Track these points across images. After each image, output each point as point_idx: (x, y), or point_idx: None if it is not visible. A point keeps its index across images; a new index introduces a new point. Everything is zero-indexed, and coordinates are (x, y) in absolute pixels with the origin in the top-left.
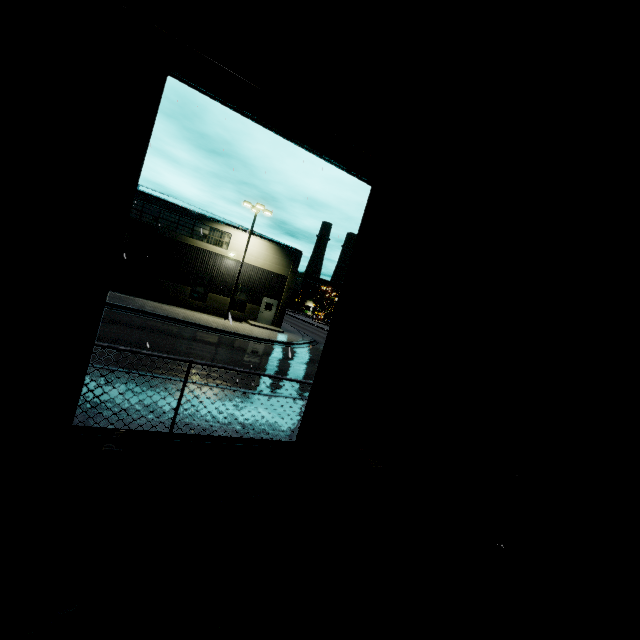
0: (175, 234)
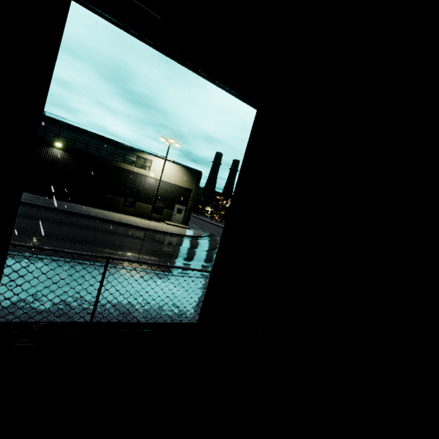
0: (112, 161)
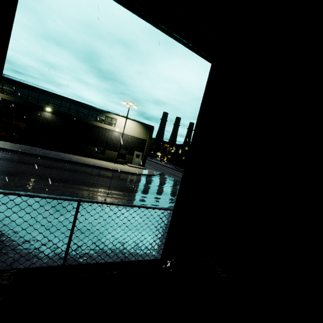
0: (87, 120)
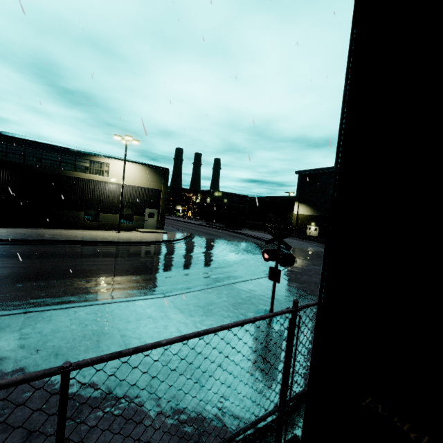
0: (60, 170)
